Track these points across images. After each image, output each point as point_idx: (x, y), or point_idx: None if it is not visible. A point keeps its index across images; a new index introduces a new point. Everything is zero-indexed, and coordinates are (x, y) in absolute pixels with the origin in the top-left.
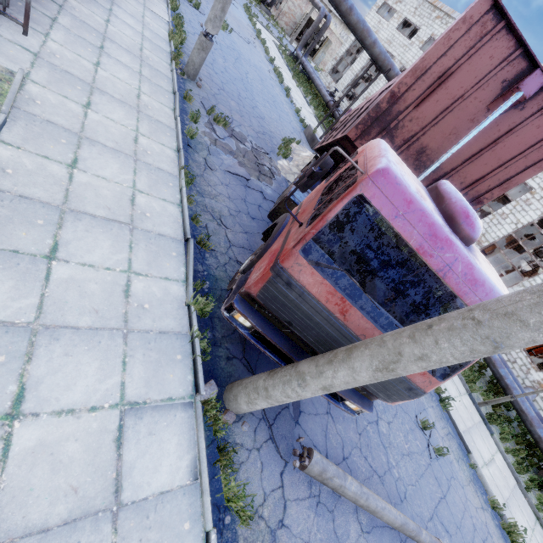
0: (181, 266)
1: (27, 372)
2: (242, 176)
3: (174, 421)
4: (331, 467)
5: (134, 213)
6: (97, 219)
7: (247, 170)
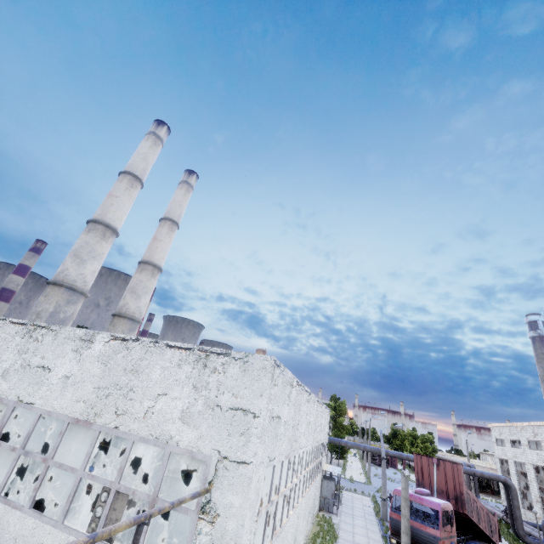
0: None
1: None
2: None
3: None
4: None
5: None
6: None
7: None
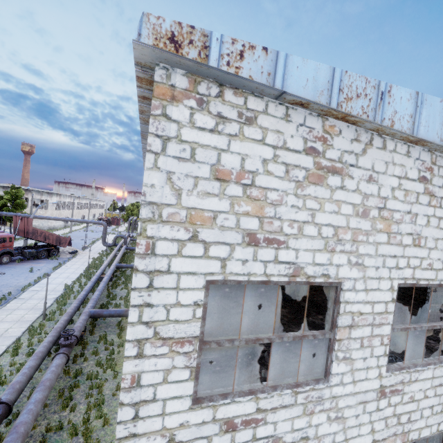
0: None
1: None
2: None
3: None
4: None
5: None
6: None
7: None
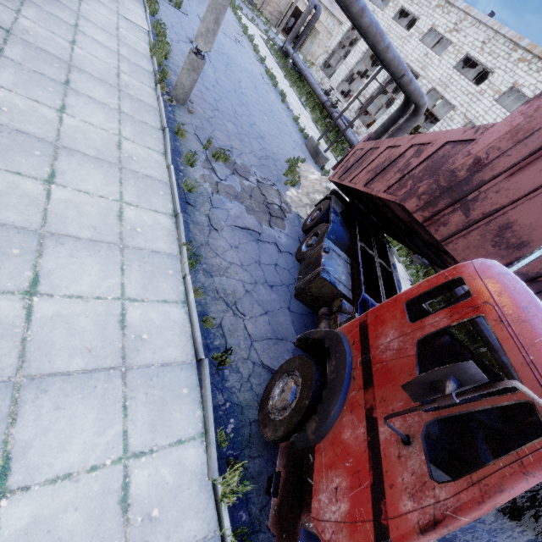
0: (197, 408)
1: None
2: (253, 229)
3: None
4: None
5: (126, 342)
6: (73, 376)
7: (256, 215)
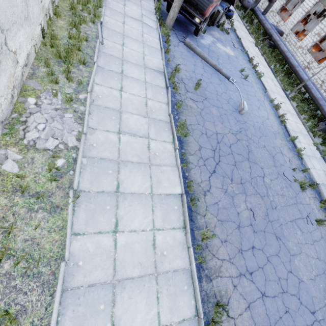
0: (153, 4)
1: (125, 3)
2: None
3: (152, 21)
4: (192, 43)
5: None
6: None
7: None
